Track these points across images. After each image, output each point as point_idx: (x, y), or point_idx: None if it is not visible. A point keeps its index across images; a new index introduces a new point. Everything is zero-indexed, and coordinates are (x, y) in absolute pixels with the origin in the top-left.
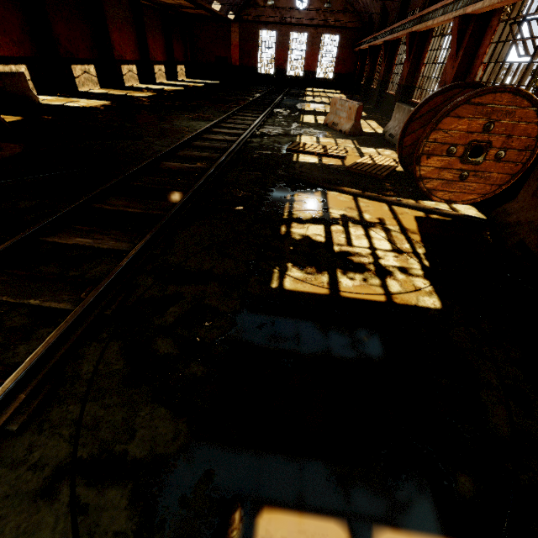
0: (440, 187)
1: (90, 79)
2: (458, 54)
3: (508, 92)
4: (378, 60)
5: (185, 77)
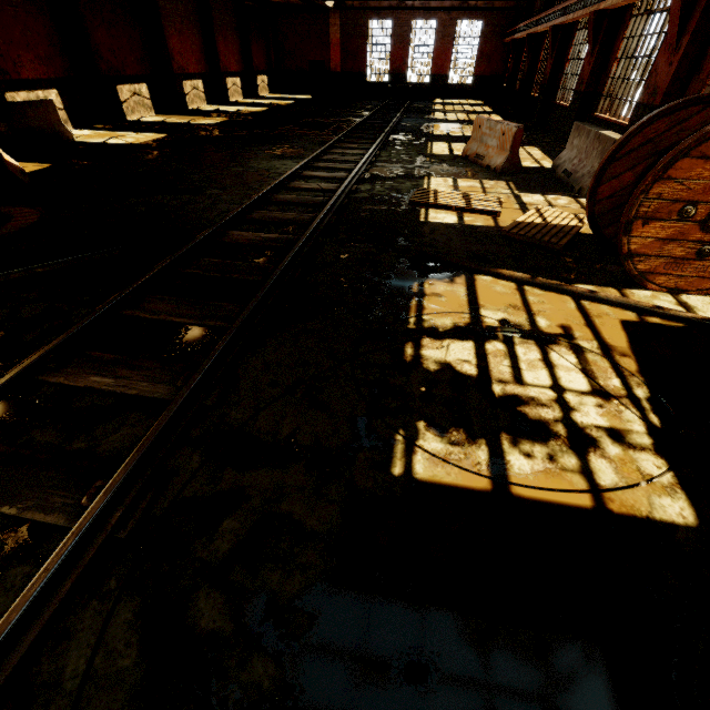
0: (661, 269)
1: (141, 103)
2: (680, 42)
3: None
4: (541, 54)
5: (268, 92)
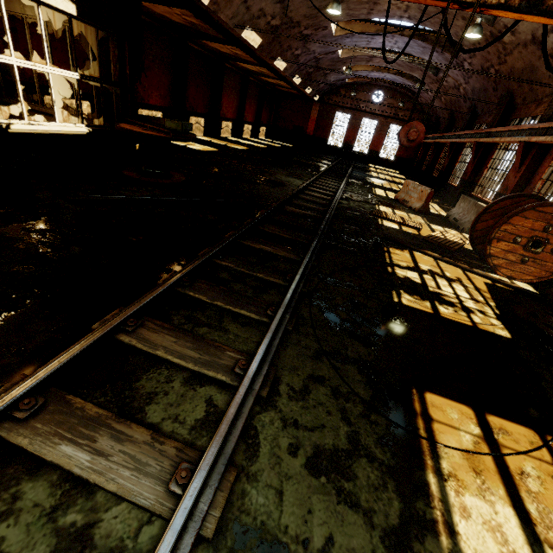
0: (504, 265)
1: (199, 128)
2: (521, 168)
3: None
4: (441, 154)
5: (264, 137)
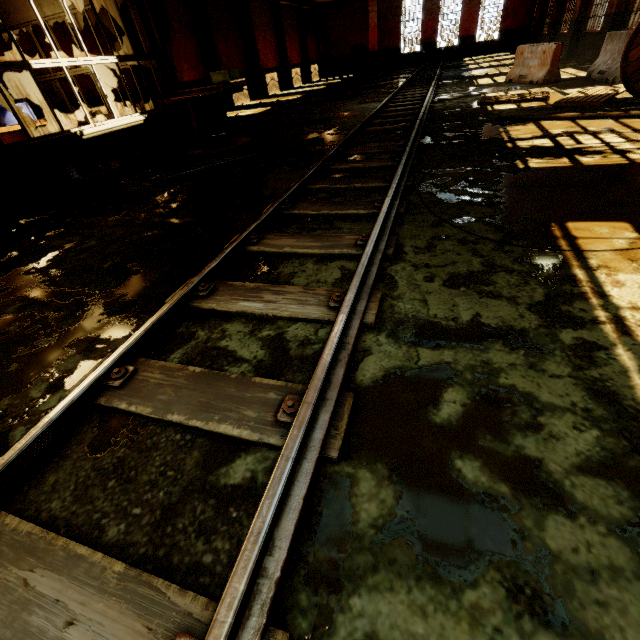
0: None
1: (242, 93)
2: None
3: None
4: None
5: (318, 78)
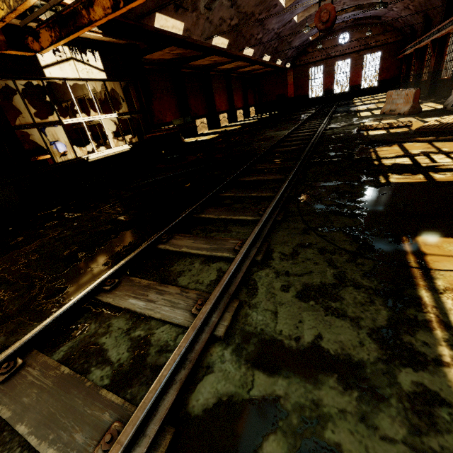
0: None
1: (203, 126)
2: None
3: None
4: (426, 57)
5: (254, 114)
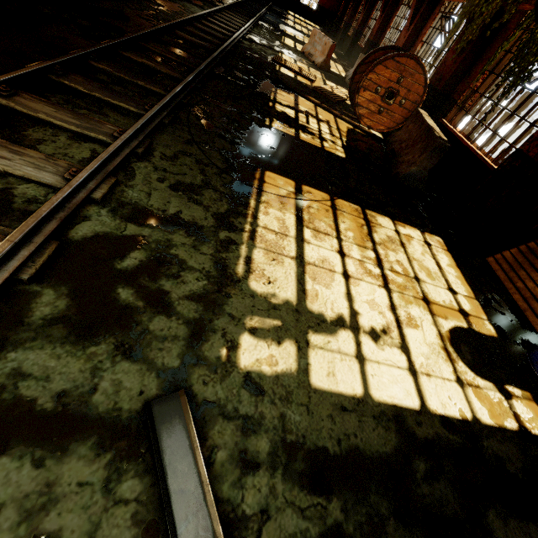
0: (366, 115)
1: None
2: (410, 27)
3: (414, 60)
4: (360, 7)
5: None
